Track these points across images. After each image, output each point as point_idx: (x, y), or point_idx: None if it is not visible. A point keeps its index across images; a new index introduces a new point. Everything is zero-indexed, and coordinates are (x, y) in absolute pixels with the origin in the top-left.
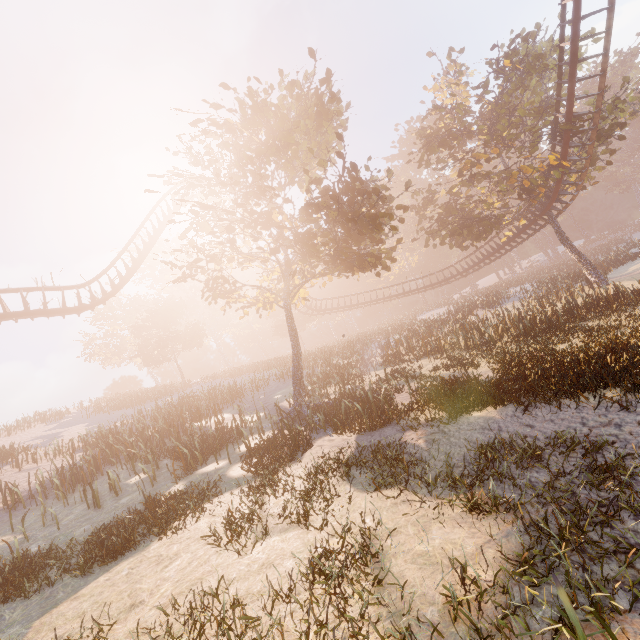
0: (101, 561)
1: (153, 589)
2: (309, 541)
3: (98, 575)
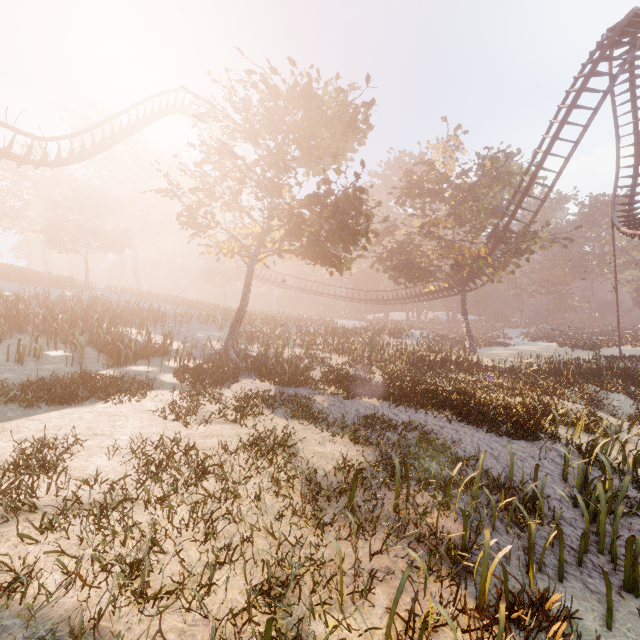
0: (51, 402)
1: (112, 430)
2: (242, 432)
3: (47, 411)
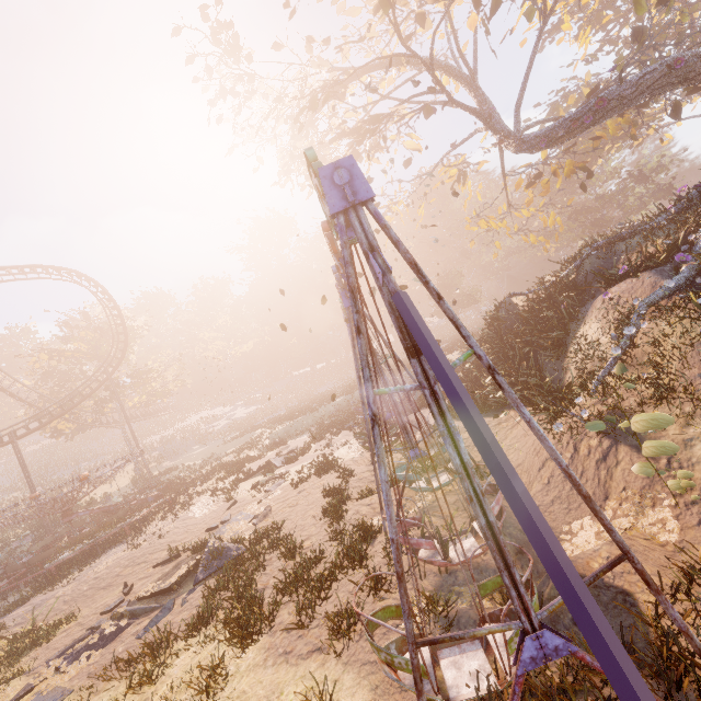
0: None
1: None
2: None
3: None
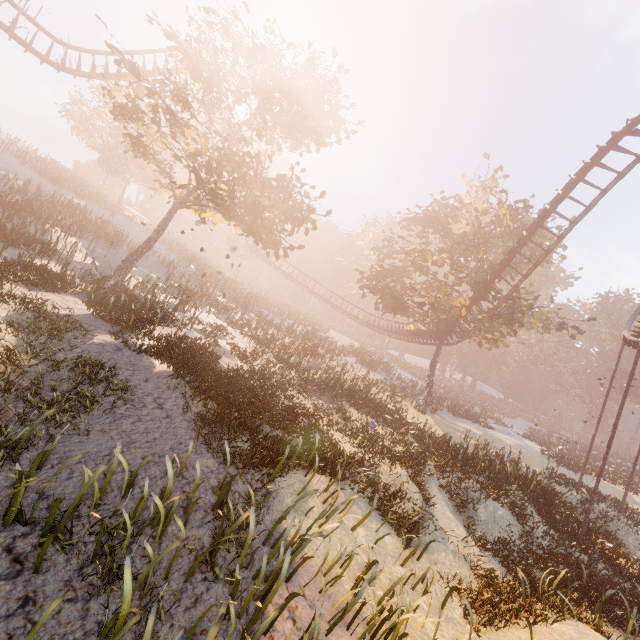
0: None
1: None
2: None
3: None
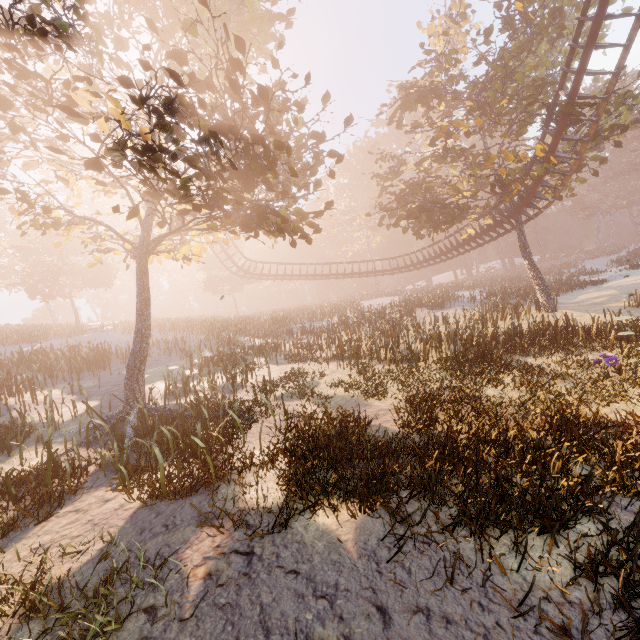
0: None
1: None
2: None
3: None
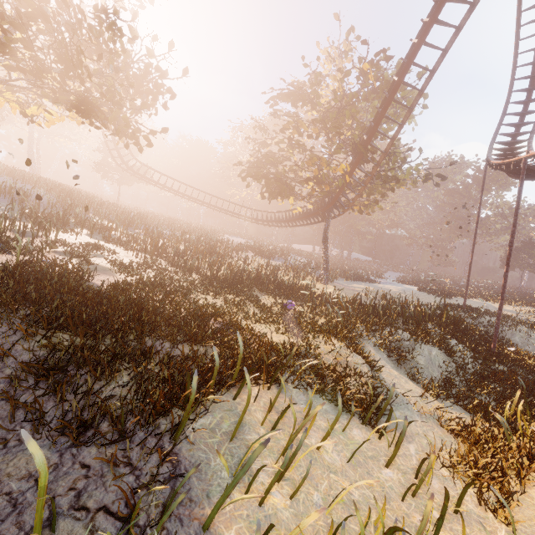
0: None
1: None
2: None
3: None
